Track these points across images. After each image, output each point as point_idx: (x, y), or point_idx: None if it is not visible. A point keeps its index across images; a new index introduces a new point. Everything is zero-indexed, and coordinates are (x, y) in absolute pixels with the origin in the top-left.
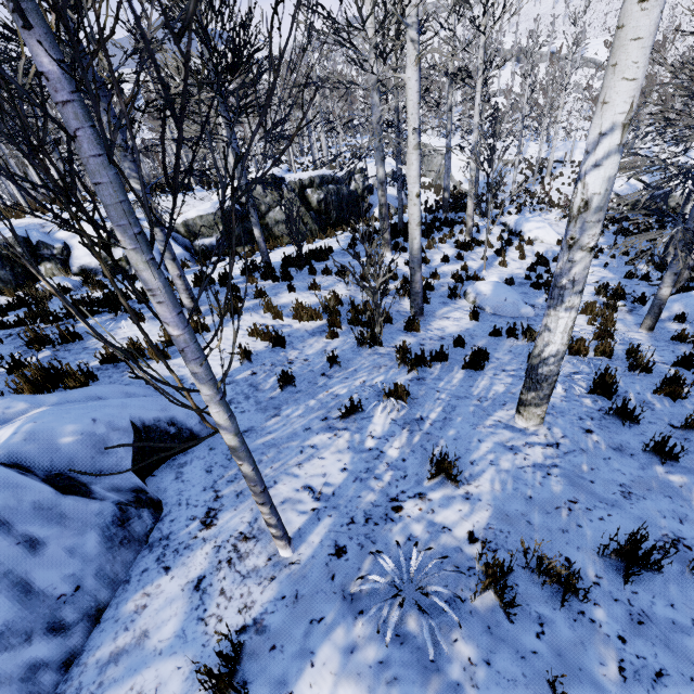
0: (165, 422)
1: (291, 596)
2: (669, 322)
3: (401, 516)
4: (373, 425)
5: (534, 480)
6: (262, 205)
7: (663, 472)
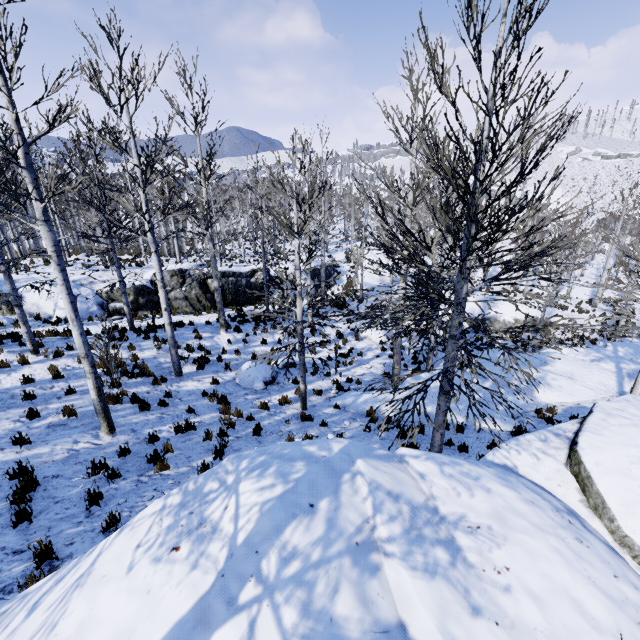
0: None
1: None
2: (332, 408)
3: None
4: (37, 423)
5: (56, 453)
6: (169, 286)
7: (113, 460)
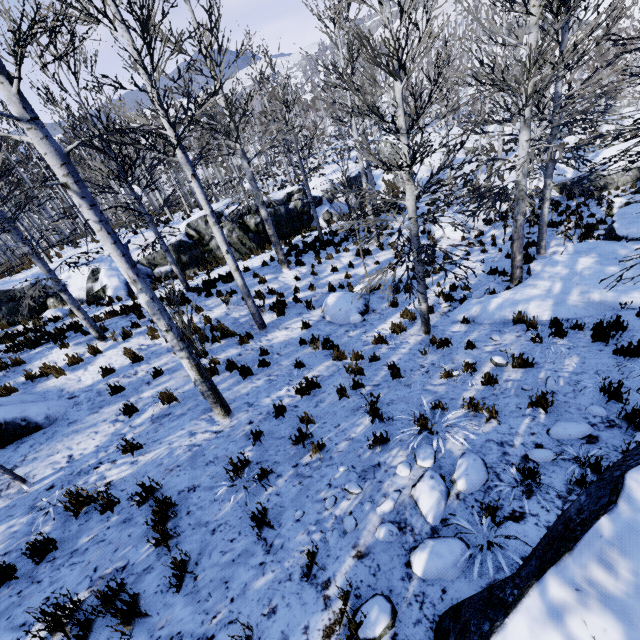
0: (20, 419)
1: (11, 506)
2: (458, 324)
3: (94, 472)
4: (138, 419)
5: (177, 454)
6: (206, 235)
7: (248, 450)
